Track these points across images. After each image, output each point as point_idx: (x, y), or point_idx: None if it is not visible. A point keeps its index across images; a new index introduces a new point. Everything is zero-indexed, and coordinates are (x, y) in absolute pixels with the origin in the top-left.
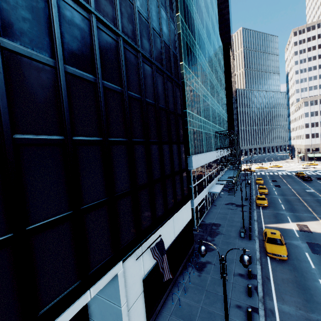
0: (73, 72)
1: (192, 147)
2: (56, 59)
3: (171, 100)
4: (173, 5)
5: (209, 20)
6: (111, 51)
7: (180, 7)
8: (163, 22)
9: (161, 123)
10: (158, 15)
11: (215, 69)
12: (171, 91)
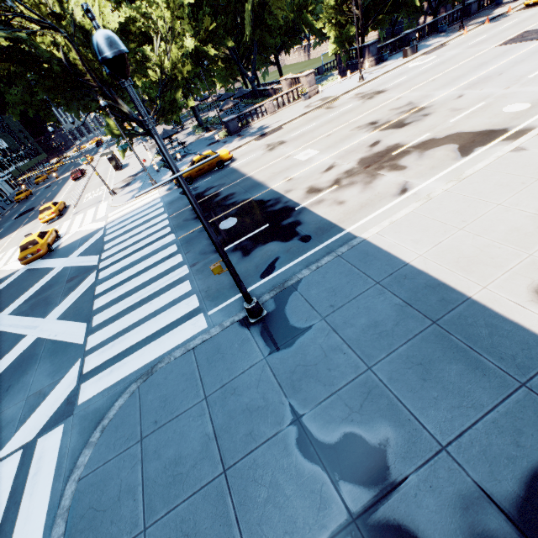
0: None
1: None
2: None
3: None
4: None
5: None
6: None
7: None
8: None
9: None
10: None
11: None
12: None
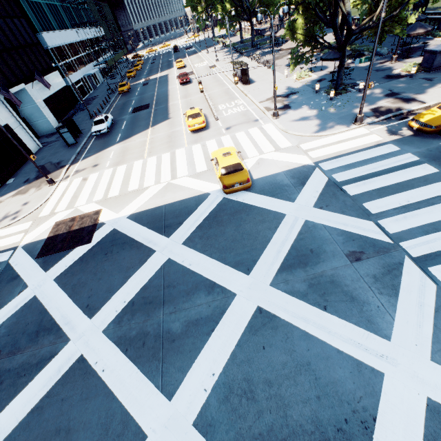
0: None
1: (37, 23)
2: None
3: None
4: None
5: None
6: None
7: None
8: None
9: None
10: None
11: None
12: None
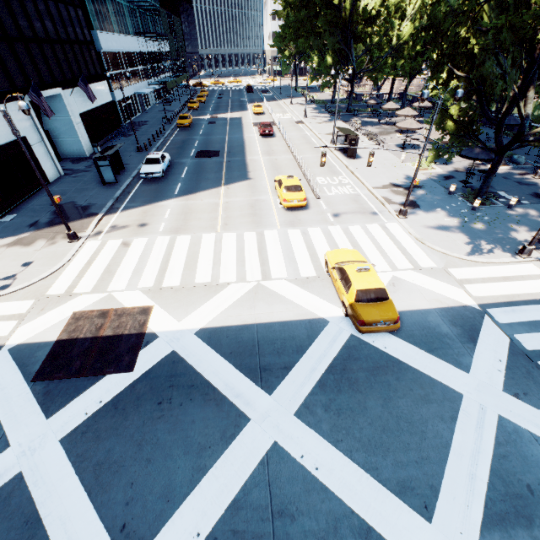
0: None
1: (94, 18)
2: None
3: None
4: None
5: None
6: None
7: None
8: None
9: None
10: None
11: None
12: None
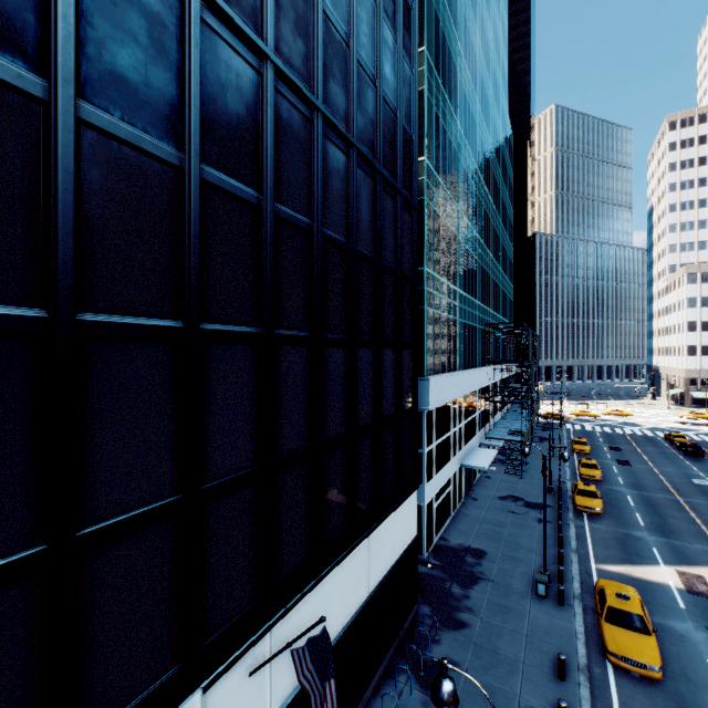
0: (110, 127)
1: (431, 356)
2: (51, 80)
3: (389, 240)
4: (413, 23)
5: (489, 77)
6: (239, 94)
7: (427, 35)
8: (386, 54)
9: (358, 293)
10: (374, 36)
11: (495, 185)
12: (392, 218)
